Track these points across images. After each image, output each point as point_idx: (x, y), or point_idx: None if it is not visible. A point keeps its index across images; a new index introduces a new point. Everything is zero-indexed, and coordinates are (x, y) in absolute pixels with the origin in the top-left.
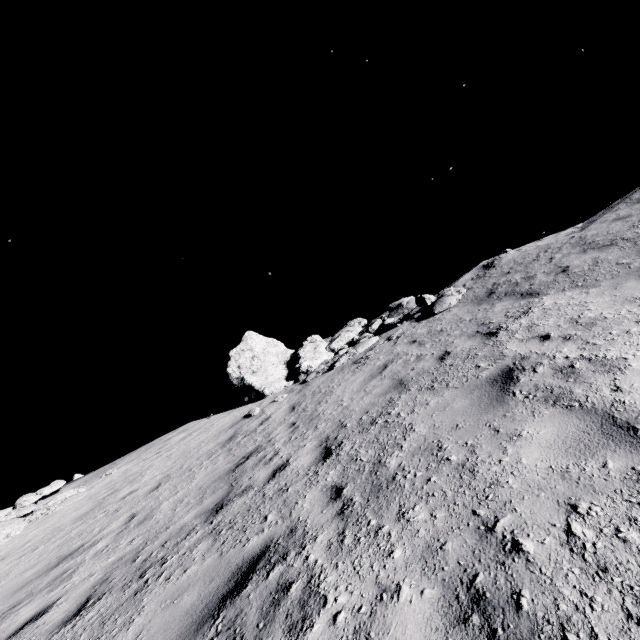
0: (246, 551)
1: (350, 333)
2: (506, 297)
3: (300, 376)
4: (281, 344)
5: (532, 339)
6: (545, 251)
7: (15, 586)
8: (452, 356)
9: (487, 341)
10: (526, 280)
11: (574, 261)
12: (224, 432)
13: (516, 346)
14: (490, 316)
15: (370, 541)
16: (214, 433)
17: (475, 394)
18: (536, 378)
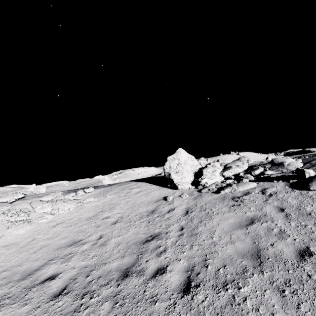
0: None
1: (238, 169)
2: None
3: (199, 186)
4: (195, 160)
5: None
6: None
7: (57, 245)
8: (313, 262)
9: None
10: None
11: None
12: (152, 203)
13: None
14: None
15: None
16: (148, 200)
17: None
18: None
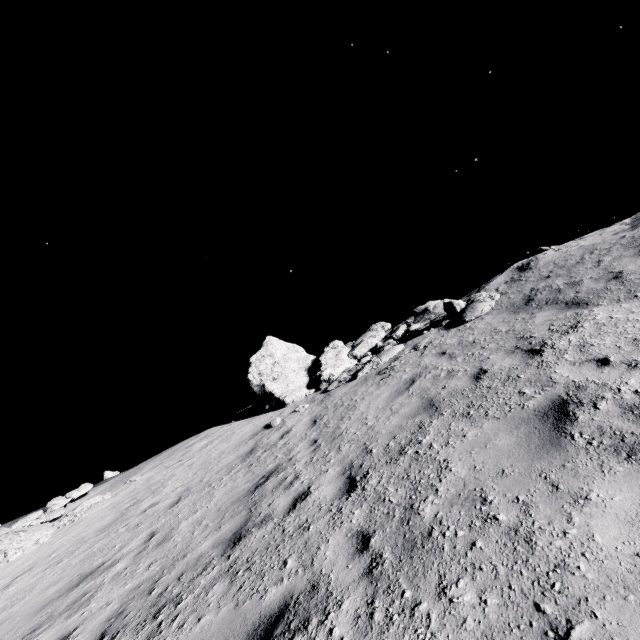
0: (263, 606)
1: (373, 339)
2: (547, 306)
3: (321, 384)
4: (302, 350)
5: (587, 363)
6: (591, 252)
7: (37, 604)
8: (489, 376)
9: (530, 360)
10: (570, 286)
11: (628, 266)
12: (244, 443)
13: (567, 370)
14: (530, 328)
15: (405, 623)
16: (235, 443)
17: (522, 430)
18: (599, 417)
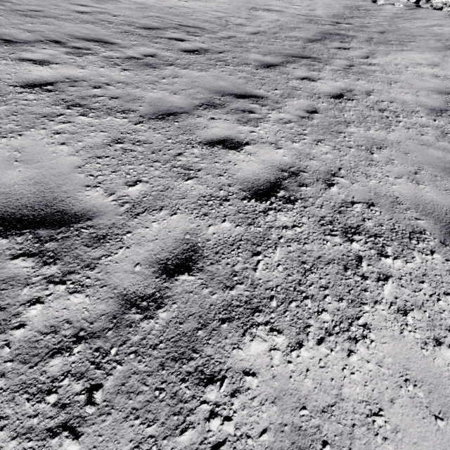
0: (340, 32)
1: None
2: None
3: (422, 0)
4: None
5: None
6: None
7: None
8: None
9: None
10: None
11: None
12: (357, 1)
13: None
14: None
15: (367, 45)
16: None
17: (441, 47)
18: None
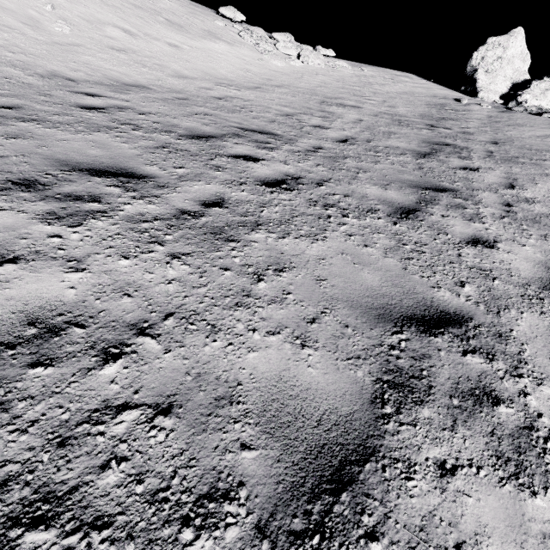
0: (446, 141)
1: None
2: None
3: (511, 102)
4: (528, 63)
5: None
6: None
7: (338, 91)
8: None
9: None
10: None
11: None
12: (438, 98)
13: None
14: None
15: (494, 164)
16: (431, 94)
17: None
18: None
